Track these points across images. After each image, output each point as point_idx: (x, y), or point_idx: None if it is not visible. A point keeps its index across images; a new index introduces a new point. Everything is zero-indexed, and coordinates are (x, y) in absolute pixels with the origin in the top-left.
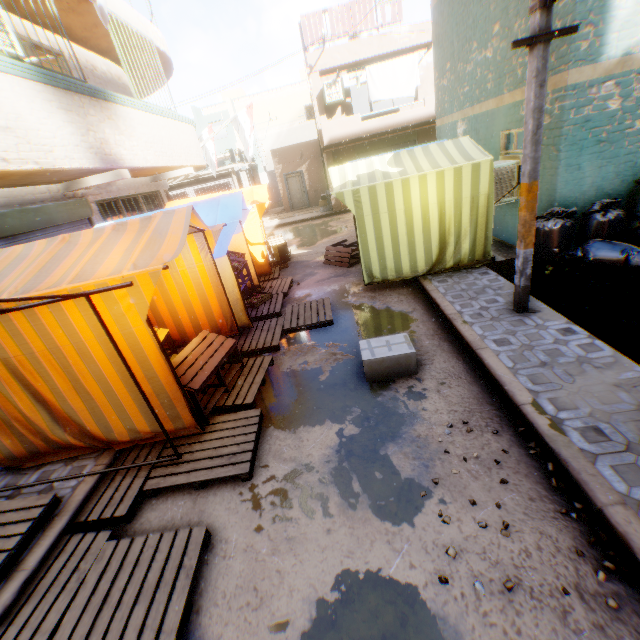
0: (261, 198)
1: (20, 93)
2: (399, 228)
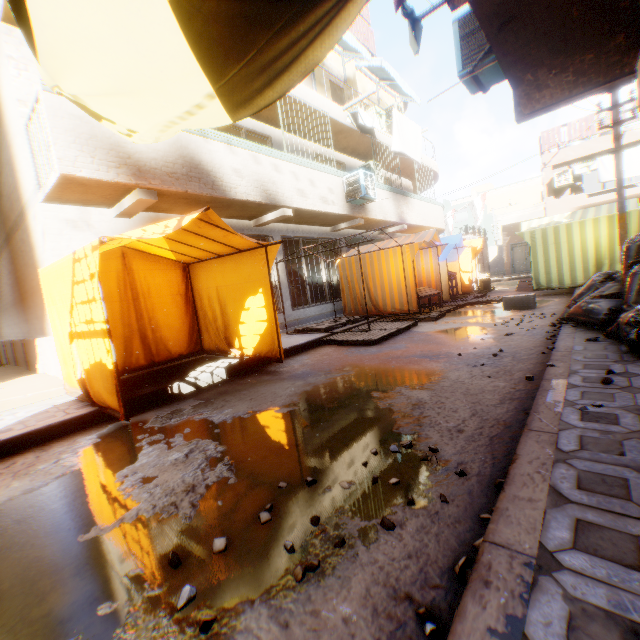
0: (476, 245)
1: (384, 195)
2: (561, 254)
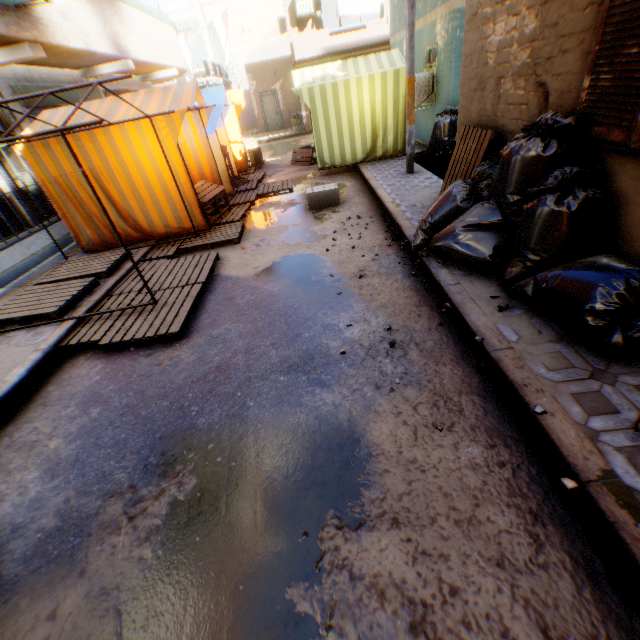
0: (238, 102)
1: None
2: (343, 122)
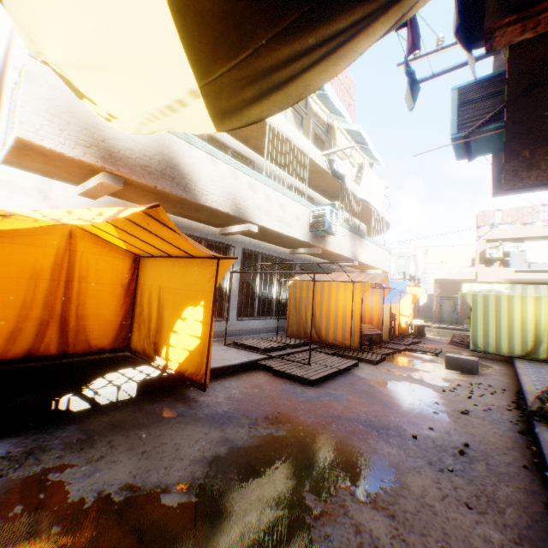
0: (416, 293)
1: (343, 232)
2: (501, 322)
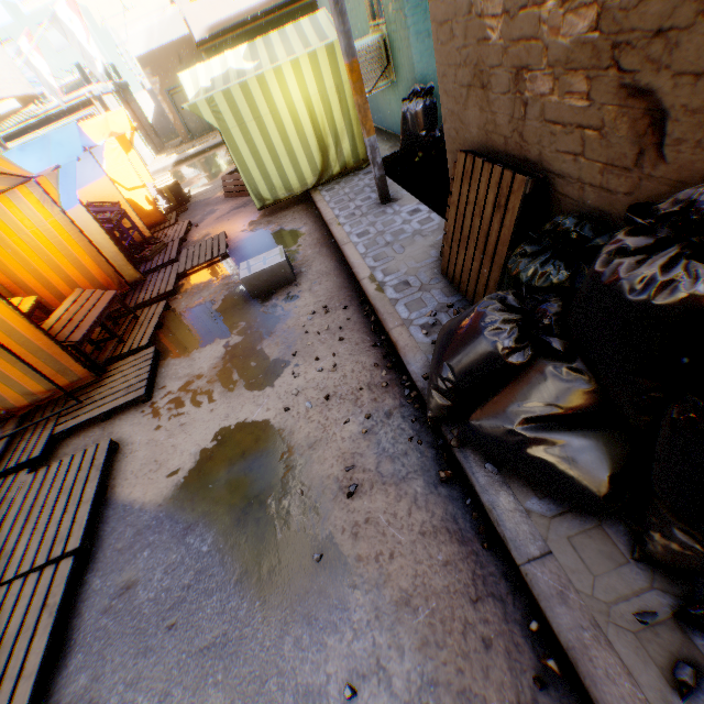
0: (121, 128)
1: None
2: (272, 138)
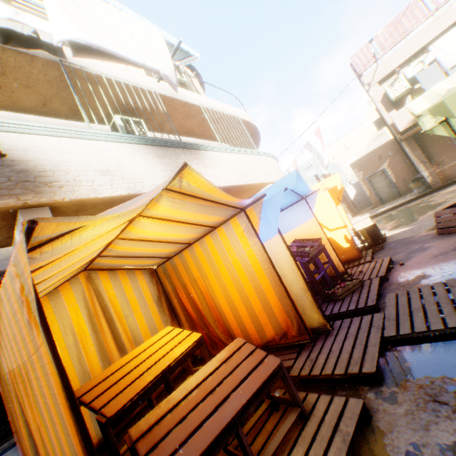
0: (333, 185)
1: (124, 151)
2: None
